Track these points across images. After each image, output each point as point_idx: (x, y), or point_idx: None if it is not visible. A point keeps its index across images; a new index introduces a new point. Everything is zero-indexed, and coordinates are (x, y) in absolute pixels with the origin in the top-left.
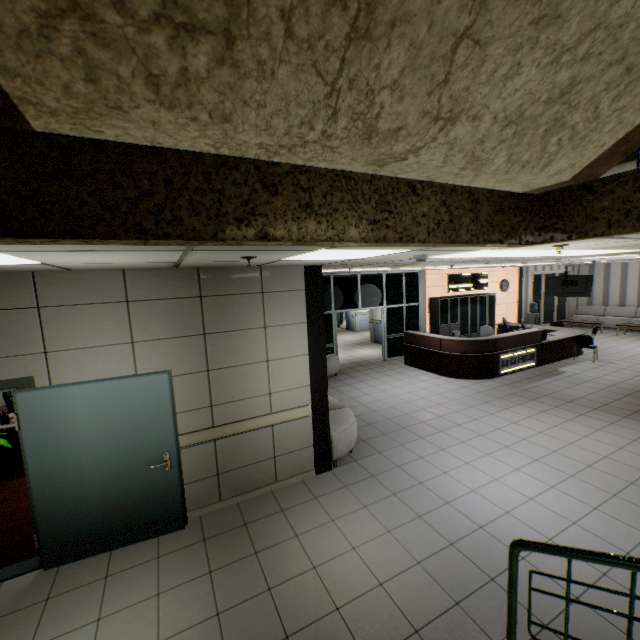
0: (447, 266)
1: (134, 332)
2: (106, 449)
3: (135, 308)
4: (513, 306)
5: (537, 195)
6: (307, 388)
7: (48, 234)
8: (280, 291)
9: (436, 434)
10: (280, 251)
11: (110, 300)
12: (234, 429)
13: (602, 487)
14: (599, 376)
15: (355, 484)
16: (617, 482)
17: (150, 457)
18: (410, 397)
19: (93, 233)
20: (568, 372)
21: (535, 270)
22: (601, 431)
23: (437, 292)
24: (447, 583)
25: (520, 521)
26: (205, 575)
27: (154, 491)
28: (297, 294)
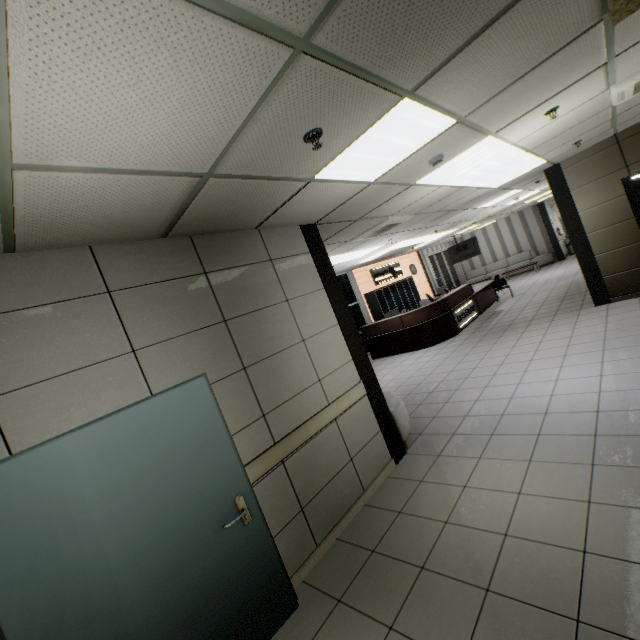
0: (382, 246)
1: (131, 335)
2: (147, 529)
3: (123, 300)
4: (426, 285)
5: None
6: (351, 364)
7: None
8: (287, 256)
9: (465, 382)
10: (374, 90)
11: (81, 294)
12: (300, 437)
13: (633, 344)
14: (528, 301)
15: (445, 449)
16: (637, 337)
17: (218, 514)
18: (407, 373)
19: None
20: (505, 308)
21: (428, 252)
22: (579, 322)
23: (368, 288)
24: (639, 461)
25: (618, 391)
26: (388, 636)
27: (240, 567)
28: (304, 258)
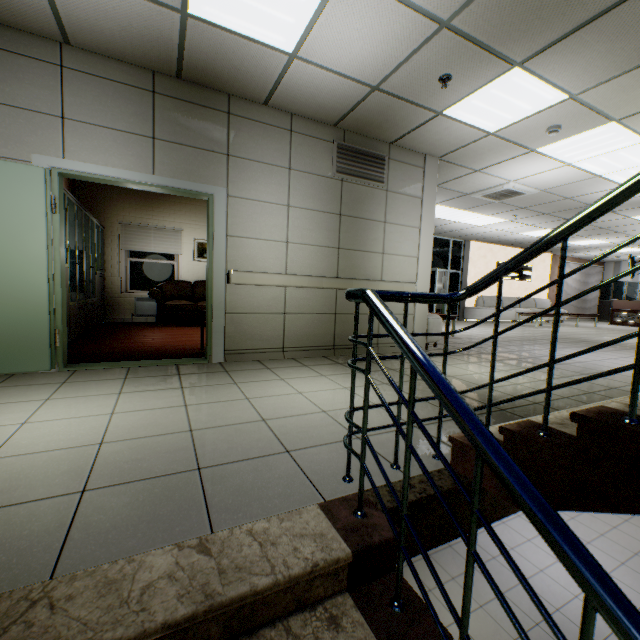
0: None
1: None
2: None
3: None
4: None
5: None
6: None
7: (495, 519)
8: None
9: None
10: None
11: None
12: None
13: None
14: None
15: (437, 553)
16: None
17: None
18: None
19: (507, 513)
20: None
21: None
22: (639, 516)
23: None
24: None
25: None
26: None
27: None
28: None
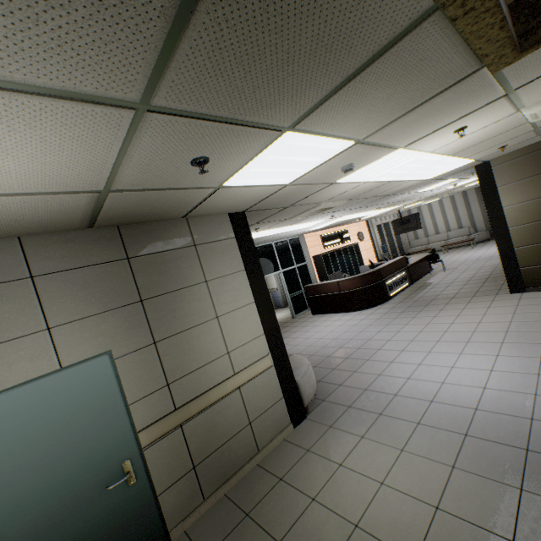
0: (327, 219)
1: (48, 315)
2: (34, 488)
3: (44, 284)
4: (371, 251)
5: (511, 4)
6: (262, 337)
7: None
8: (212, 242)
9: (377, 353)
10: (248, 129)
11: (5, 279)
12: (200, 404)
13: (530, 341)
14: (456, 277)
15: (338, 421)
16: (536, 334)
17: (104, 475)
18: (334, 335)
19: None
20: (434, 282)
21: (376, 221)
22: (491, 307)
23: (317, 250)
24: (495, 473)
25: (500, 390)
26: None
27: (119, 522)
28: (229, 243)
